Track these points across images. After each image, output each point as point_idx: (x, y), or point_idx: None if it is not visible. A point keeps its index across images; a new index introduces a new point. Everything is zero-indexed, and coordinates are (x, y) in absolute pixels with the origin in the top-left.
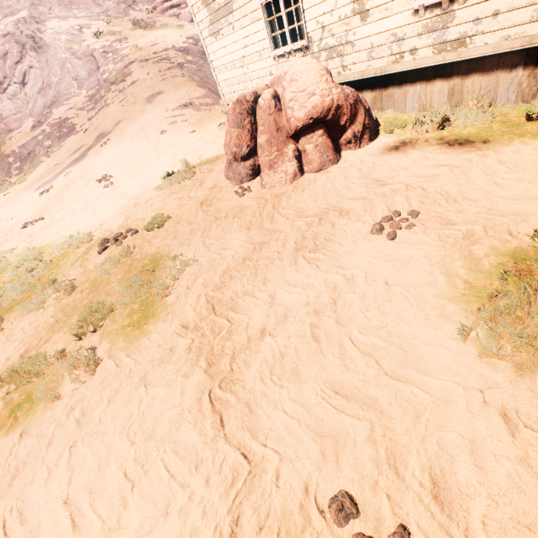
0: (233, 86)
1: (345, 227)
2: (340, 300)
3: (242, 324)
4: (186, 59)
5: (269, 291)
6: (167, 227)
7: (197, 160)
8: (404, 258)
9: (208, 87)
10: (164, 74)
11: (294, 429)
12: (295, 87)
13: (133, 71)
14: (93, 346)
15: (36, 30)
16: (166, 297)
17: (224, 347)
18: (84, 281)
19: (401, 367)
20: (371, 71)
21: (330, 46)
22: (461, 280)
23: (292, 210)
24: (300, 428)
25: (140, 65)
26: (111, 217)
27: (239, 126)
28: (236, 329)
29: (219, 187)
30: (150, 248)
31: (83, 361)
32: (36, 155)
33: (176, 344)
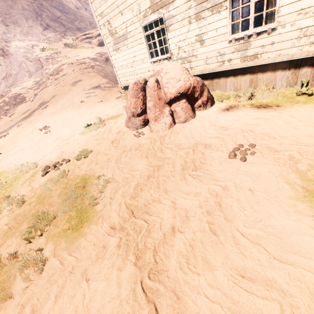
0: (126, 77)
1: (211, 154)
2: (223, 203)
3: (157, 224)
4: (95, 63)
5: (171, 198)
6: (91, 157)
7: (106, 117)
8: (256, 173)
9: (109, 78)
10: (82, 71)
11: (218, 312)
12: (168, 76)
13: (64, 69)
14: (40, 248)
15: (5, 46)
16: (96, 205)
17: (146, 243)
18: (32, 196)
19: (283, 252)
20: (206, 70)
21: (183, 57)
22: (299, 186)
23: (173, 145)
24: (223, 311)
25: (68, 66)
26: (50, 151)
27: (136, 97)
28: (152, 227)
29: (122, 132)
30: (80, 171)
31: (33, 261)
32: None
33: (107, 242)
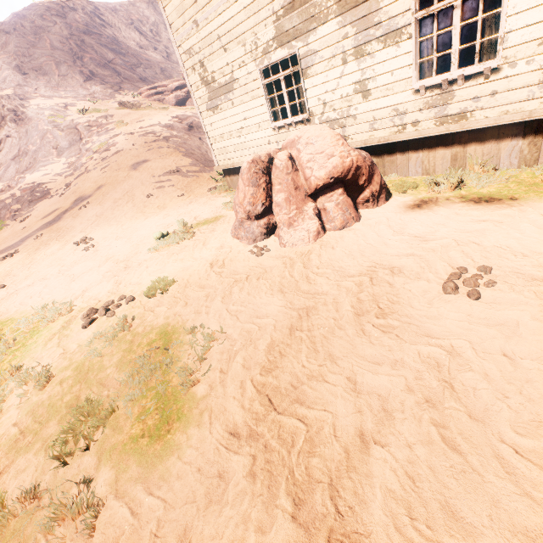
0: (228, 153)
1: (408, 286)
2: (456, 382)
3: (326, 427)
4: (171, 133)
5: (344, 372)
6: (173, 292)
7: (194, 221)
8: (507, 321)
9: (194, 157)
10: (150, 145)
11: None
12: (312, 150)
13: (118, 142)
14: (87, 477)
15: (19, 105)
16: (193, 386)
17: (310, 468)
18: (64, 366)
19: None
20: (374, 139)
21: (332, 119)
22: None
23: (329, 269)
24: None
25: (126, 138)
26: (96, 282)
27: (254, 185)
28: (318, 434)
29: (228, 246)
30: (155, 318)
31: (73, 508)
32: (0, 218)
33: (226, 465)
